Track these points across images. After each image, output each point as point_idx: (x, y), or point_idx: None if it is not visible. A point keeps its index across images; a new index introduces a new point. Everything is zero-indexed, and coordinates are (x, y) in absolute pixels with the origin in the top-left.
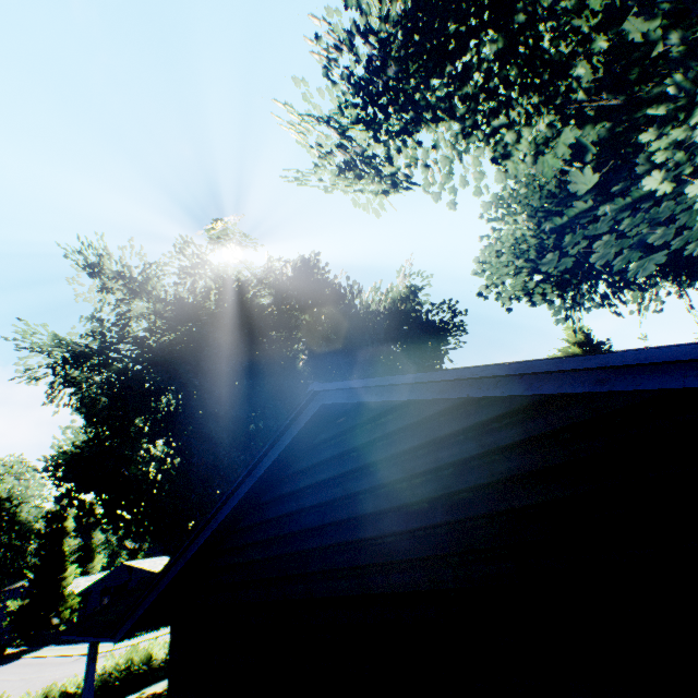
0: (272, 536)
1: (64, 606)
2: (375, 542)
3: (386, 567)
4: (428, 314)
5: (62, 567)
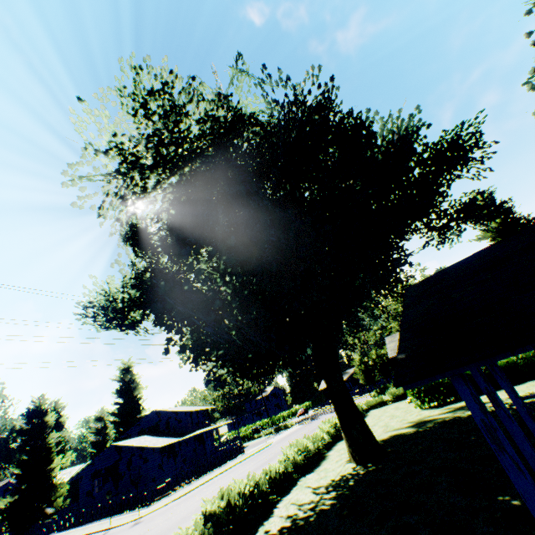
0: None
1: (54, 497)
2: None
3: None
4: (437, 143)
5: (49, 459)
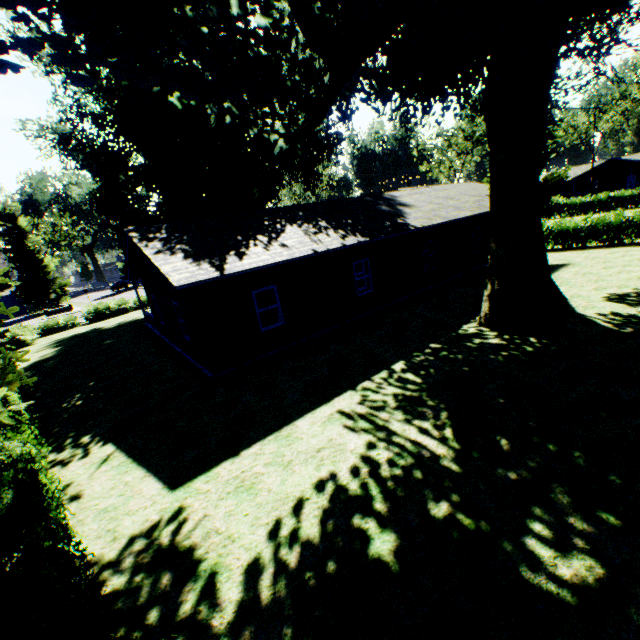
0: (143, 259)
1: None
2: (151, 264)
3: (153, 269)
4: None
5: None
